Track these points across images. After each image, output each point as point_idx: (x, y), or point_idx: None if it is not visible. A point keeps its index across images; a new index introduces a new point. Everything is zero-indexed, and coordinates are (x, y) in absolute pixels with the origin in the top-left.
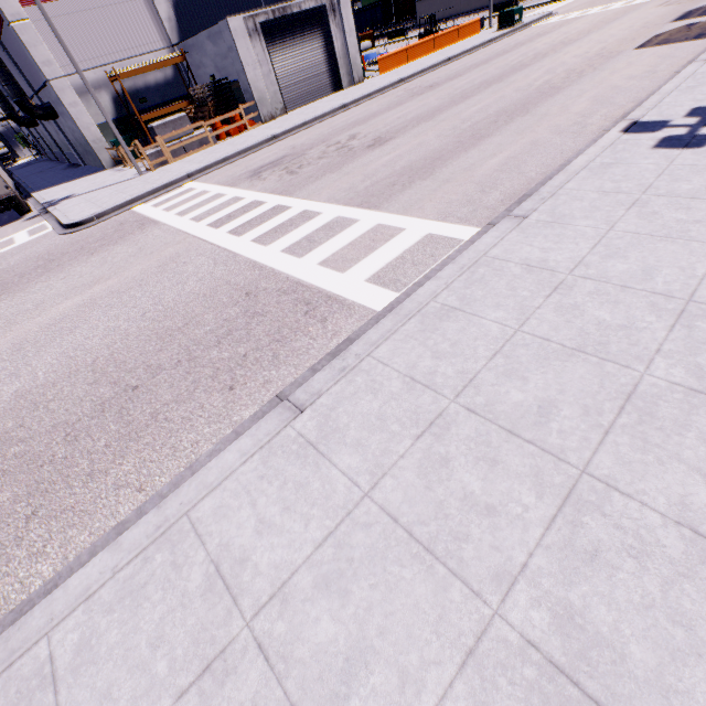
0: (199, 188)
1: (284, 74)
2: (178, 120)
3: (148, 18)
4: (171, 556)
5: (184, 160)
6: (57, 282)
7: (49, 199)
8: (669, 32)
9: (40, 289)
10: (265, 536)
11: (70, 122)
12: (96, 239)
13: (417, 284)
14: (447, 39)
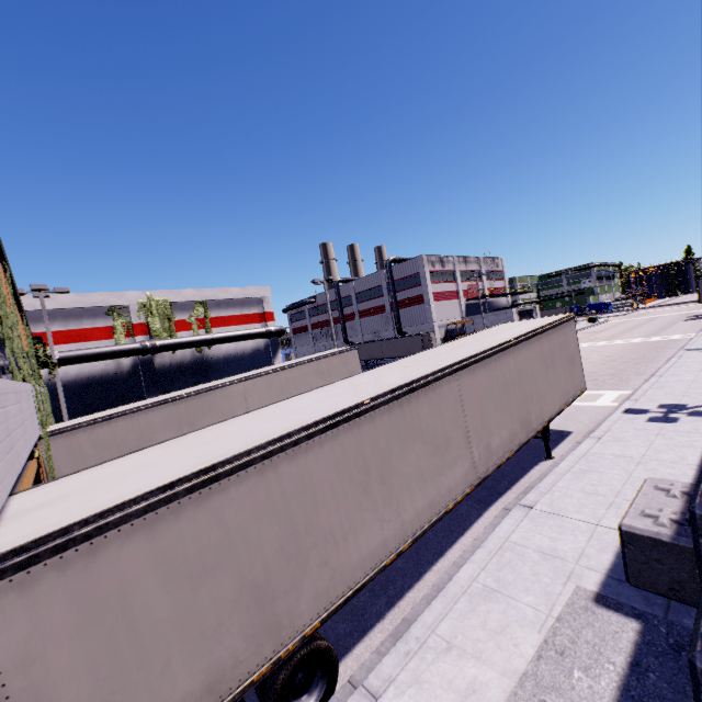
0: None
1: None
2: None
3: (458, 308)
4: None
5: None
6: None
7: None
8: (690, 319)
9: None
10: None
11: None
12: None
13: (694, 335)
14: None
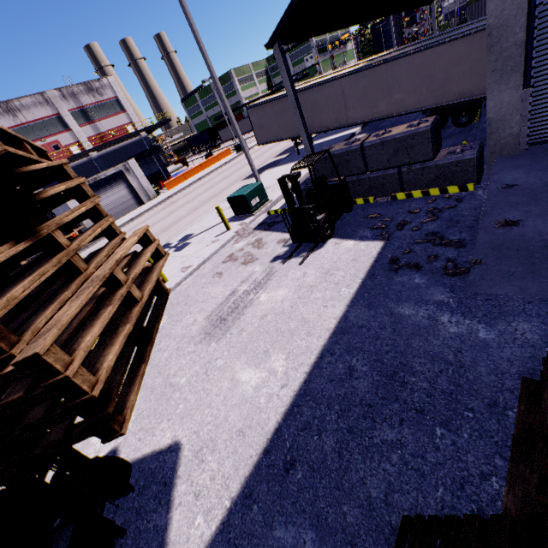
0: None
1: (103, 207)
2: None
3: None
4: None
5: None
6: None
7: None
8: (263, 167)
9: None
10: None
11: None
12: None
13: None
14: (210, 162)
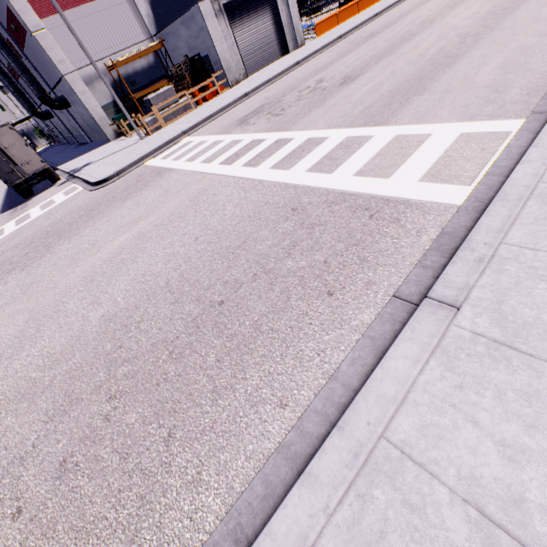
0: (196, 140)
1: (243, 45)
2: (166, 92)
3: (132, 17)
4: (396, 493)
5: (174, 123)
6: (103, 225)
7: (72, 168)
8: None
9: (90, 232)
10: (526, 465)
11: (80, 108)
12: (123, 189)
13: (490, 174)
14: (367, 1)
